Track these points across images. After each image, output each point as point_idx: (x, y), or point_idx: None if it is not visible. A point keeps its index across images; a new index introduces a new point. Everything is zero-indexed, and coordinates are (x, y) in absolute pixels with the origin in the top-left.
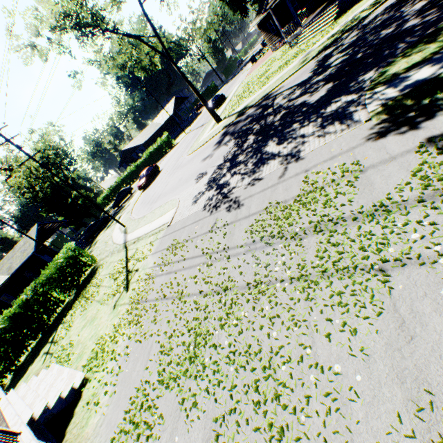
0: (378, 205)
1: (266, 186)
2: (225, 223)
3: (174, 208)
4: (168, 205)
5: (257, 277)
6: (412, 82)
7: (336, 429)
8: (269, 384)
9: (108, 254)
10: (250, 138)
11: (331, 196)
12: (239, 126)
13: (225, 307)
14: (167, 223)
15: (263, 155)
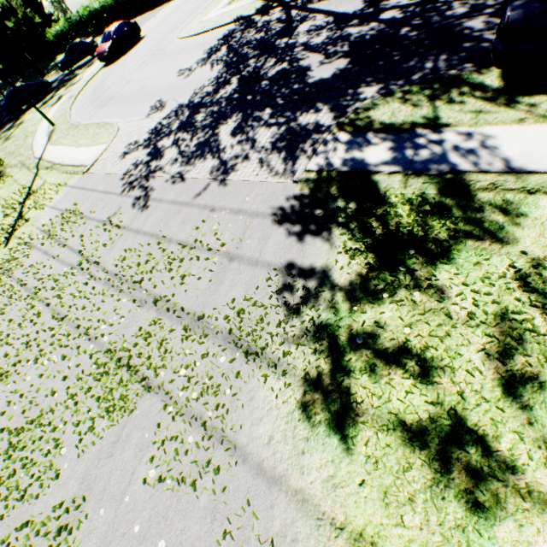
0: (199, 316)
1: (179, 199)
2: (120, 222)
3: (104, 146)
4: (104, 133)
5: (90, 323)
6: (361, 158)
7: (35, 491)
8: (29, 435)
9: (18, 163)
10: (232, 84)
11: (194, 269)
12: (246, 37)
13: (52, 339)
14: (85, 166)
15: (212, 137)
